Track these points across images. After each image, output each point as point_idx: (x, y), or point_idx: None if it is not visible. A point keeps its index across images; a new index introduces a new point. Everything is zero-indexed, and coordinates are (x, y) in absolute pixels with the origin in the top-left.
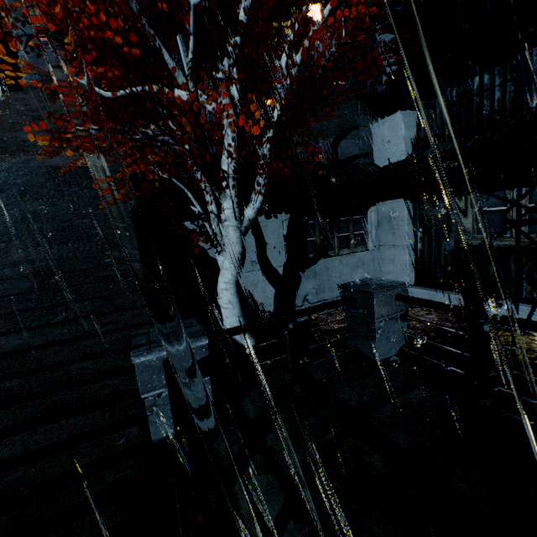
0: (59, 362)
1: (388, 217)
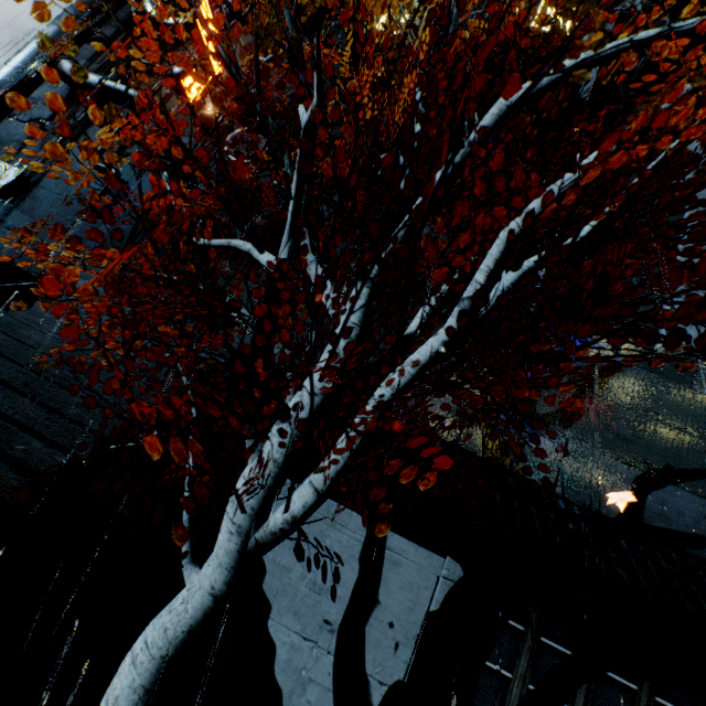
0: None
1: None
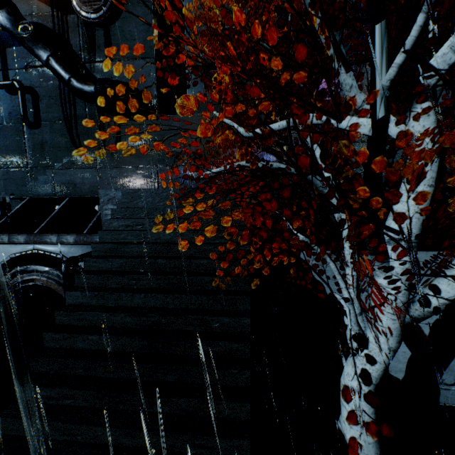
0: None
1: None
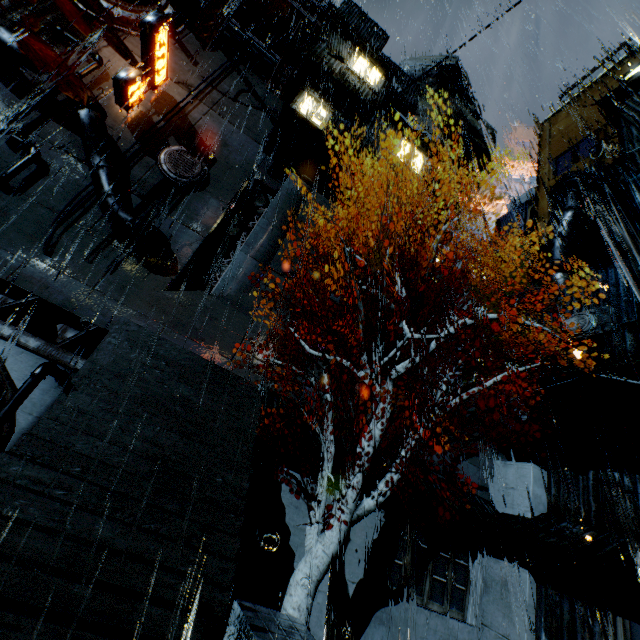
0: (127, 587)
1: (500, 584)
